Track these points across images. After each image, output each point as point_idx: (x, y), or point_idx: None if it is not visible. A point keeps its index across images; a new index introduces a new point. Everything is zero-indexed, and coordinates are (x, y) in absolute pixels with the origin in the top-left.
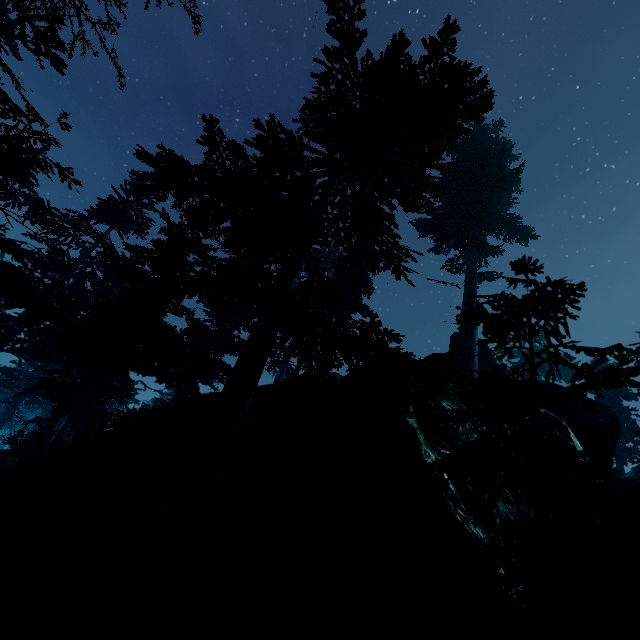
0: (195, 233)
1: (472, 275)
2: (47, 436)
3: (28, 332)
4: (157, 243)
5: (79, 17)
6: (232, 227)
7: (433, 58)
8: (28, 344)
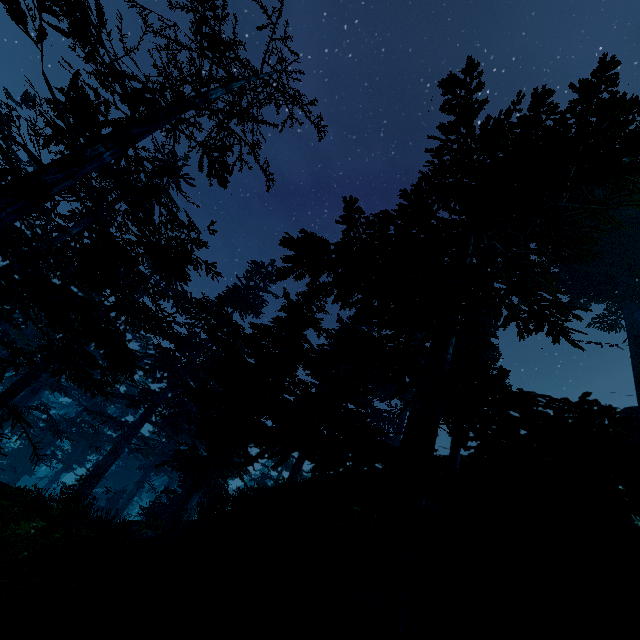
0: (310, 308)
1: (637, 332)
2: (182, 513)
3: (167, 405)
4: (280, 320)
5: (240, 144)
6: (363, 298)
7: (586, 99)
8: (165, 416)
